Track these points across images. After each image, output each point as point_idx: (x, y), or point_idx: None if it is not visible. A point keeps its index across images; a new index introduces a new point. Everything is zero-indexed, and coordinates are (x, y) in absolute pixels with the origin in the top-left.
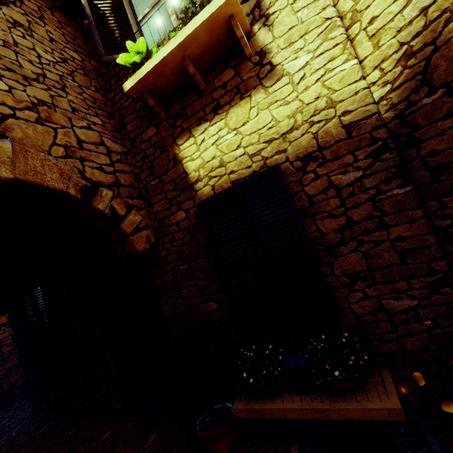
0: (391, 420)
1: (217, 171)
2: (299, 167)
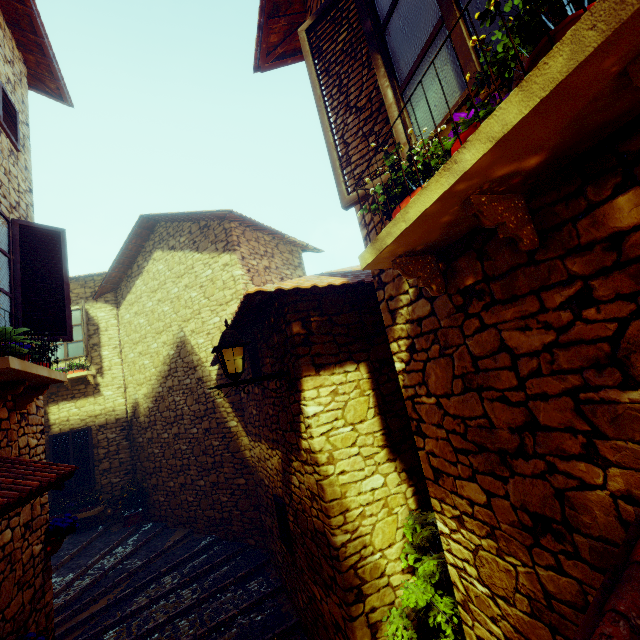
0: (94, 514)
1: (65, 422)
2: (98, 429)
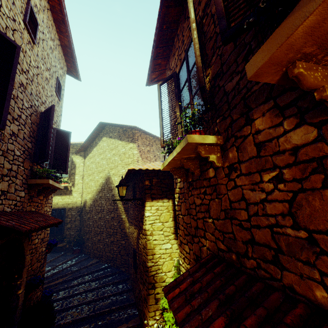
0: (61, 246)
1: (56, 204)
2: (69, 209)
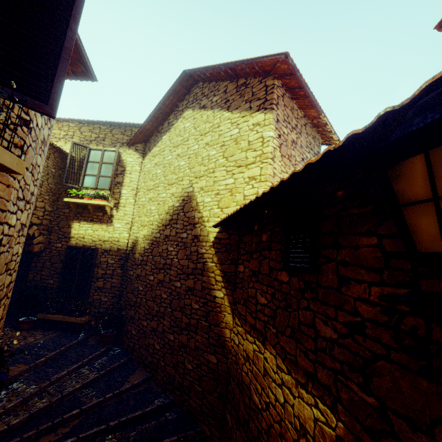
0: (80, 322)
1: (81, 239)
2: (103, 252)
